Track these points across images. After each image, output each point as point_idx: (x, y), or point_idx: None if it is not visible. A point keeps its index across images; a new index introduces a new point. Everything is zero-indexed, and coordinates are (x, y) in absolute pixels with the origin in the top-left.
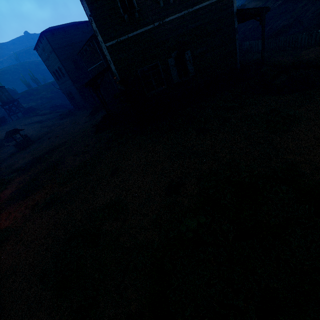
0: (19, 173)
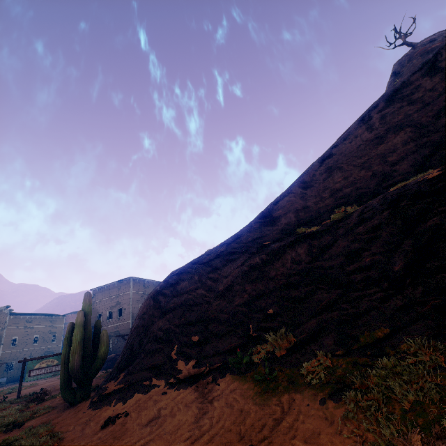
0: None
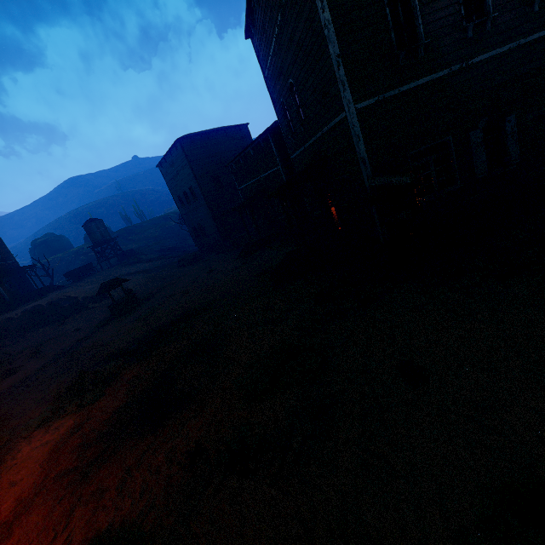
0: (126, 359)
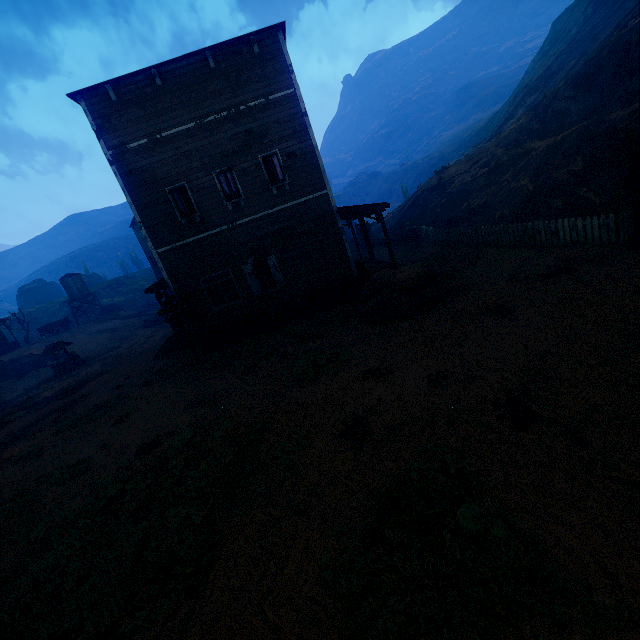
0: (28, 411)
